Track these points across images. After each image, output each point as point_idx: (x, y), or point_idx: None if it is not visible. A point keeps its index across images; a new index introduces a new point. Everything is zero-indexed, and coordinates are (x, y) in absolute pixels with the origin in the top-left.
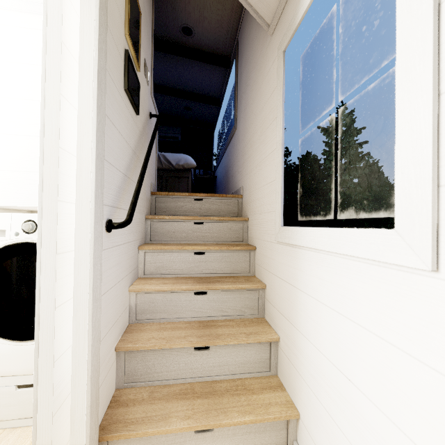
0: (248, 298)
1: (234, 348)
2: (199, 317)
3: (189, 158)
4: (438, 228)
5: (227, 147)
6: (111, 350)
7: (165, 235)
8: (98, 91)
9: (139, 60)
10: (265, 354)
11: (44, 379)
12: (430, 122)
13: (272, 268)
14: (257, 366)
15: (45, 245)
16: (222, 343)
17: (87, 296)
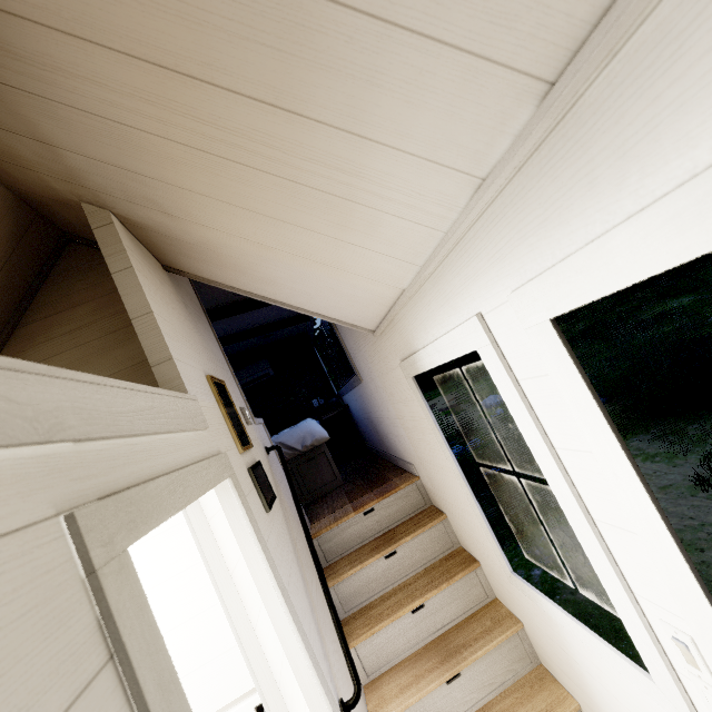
0: (510, 649)
1: None
2: (467, 710)
3: (315, 429)
4: (693, 705)
5: (353, 388)
6: None
7: (359, 594)
8: (286, 602)
9: (248, 437)
10: None
11: None
12: (638, 618)
13: (521, 608)
14: None
15: None
16: None
17: None
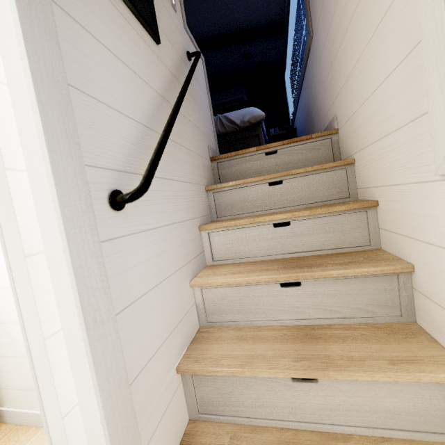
0: (377, 289)
1: (366, 383)
2: (293, 319)
3: (255, 110)
4: None
5: (302, 77)
6: (168, 375)
7: (234, 207)
8: None
9: None
10: (439, 401)
11: (58, 440)
12: None
13: (429, 234)
14: (421, 420)
15: (9, 243)
16: (341, 377)
17: (78, 321)
